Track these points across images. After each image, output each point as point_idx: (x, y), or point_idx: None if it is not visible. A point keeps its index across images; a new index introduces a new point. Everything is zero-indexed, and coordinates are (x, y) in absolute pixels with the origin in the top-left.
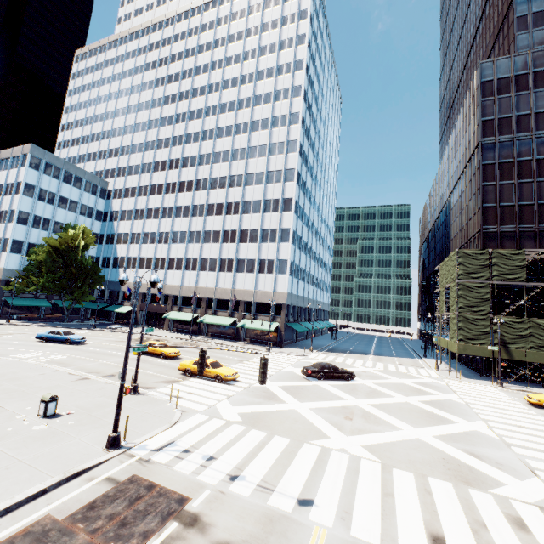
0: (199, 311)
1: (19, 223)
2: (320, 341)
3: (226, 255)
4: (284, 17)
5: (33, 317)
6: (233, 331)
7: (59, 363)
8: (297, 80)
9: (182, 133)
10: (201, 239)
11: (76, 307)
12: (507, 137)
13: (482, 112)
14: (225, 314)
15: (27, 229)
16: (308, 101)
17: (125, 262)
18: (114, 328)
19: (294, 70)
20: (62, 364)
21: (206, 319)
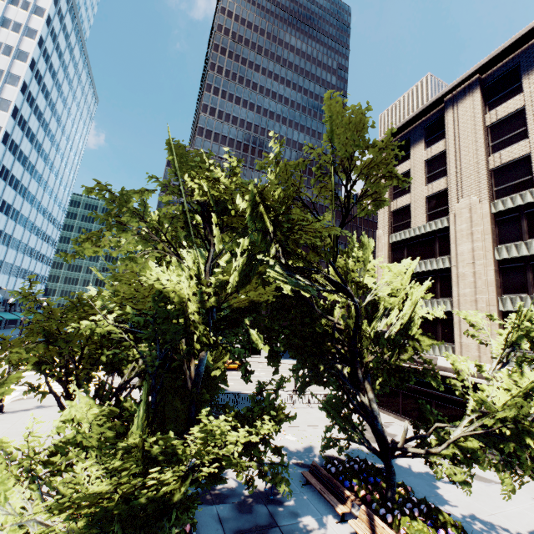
0: None
1: None
2: (6, 332)
3: None
4: None
5: None
6: None
7: None
8: (17, 69)
9: None
10: None
11: None
12: (175, 197)
13: (165, 176)
14: None
15: None
16: (31, 94)
17: None
18: None
19: (15, 57)
20: None
21: None
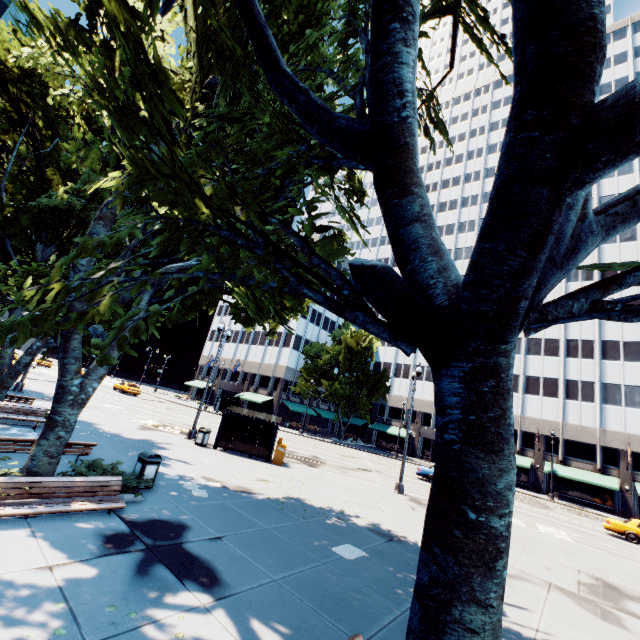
0: (529, 453)
1: (302, 317)
2: None
3: (576, 375)
4: (638, 72)
5: (295, 426)
6: (607, 497)
7: (609, 553)
8: None
9: (473, 217)
10: (524, 348)
11: (332, 419)
12: None
13: None
14: (587, 467)
15: (306, 324)
16: None
17: (392, 369)
18: (409, 459)
19: None
20: (621, 557)
21: (558, 469)
